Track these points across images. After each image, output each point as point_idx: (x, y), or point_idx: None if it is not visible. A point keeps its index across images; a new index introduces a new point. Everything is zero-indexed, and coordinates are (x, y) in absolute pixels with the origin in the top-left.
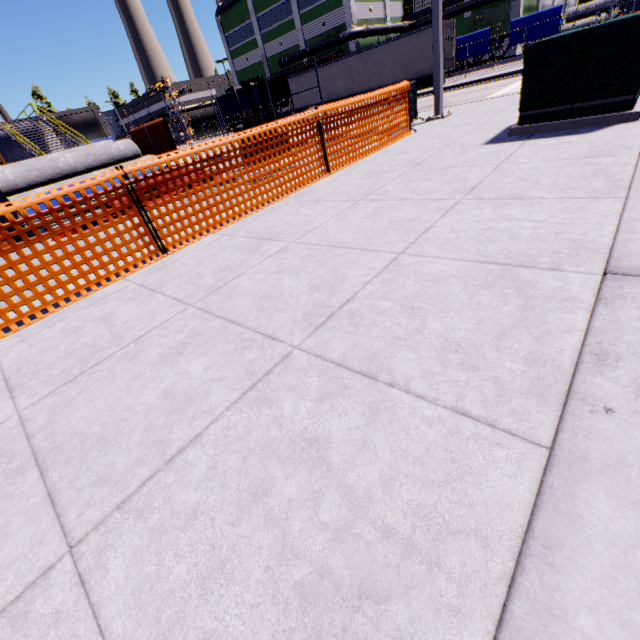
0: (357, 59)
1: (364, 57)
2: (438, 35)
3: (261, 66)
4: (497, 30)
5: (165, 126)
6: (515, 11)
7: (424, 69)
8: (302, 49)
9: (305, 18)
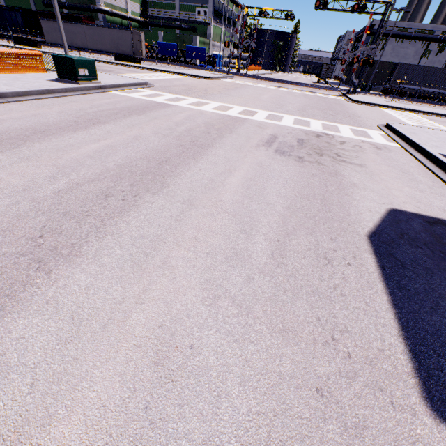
0: (88, 28)
1: (93, 29)
2: (63, 39)
3: None
4: None
5: None
6: (195, 41)
7: (127, 51)
8: (62, 1)
9: None
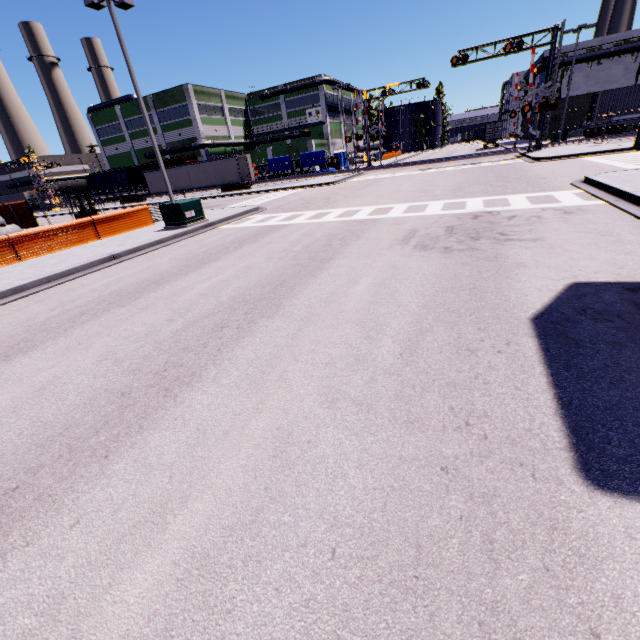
0: (192, 168)
1: (196, 167)
2: (168, 187)
3: (130, 155)
4: None
5: (27, 205)
6: (310, 146)
7: (233, 179)
8: (164, 149)
9: (165, 128)
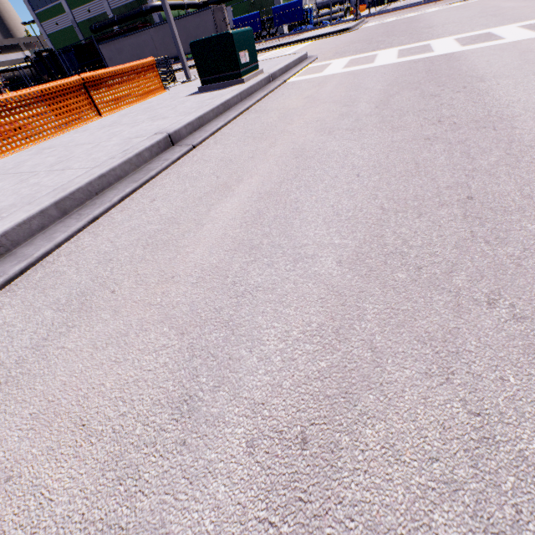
0: (156, 31)
1: (161, 30)
2: (172, 27)
3: (73, 31)
4: (268, 13)
5: None
6: None
7: None
8: (110, 17)
9: None
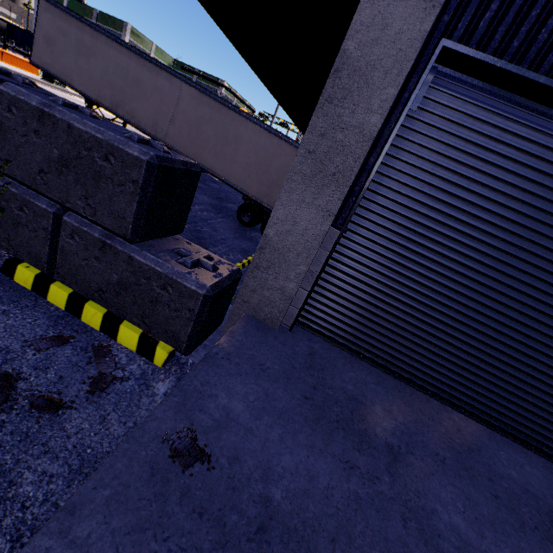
0: None
1: None
2: None
3: None
4: None
5: None
6: None
7: None
8: None
9: None
